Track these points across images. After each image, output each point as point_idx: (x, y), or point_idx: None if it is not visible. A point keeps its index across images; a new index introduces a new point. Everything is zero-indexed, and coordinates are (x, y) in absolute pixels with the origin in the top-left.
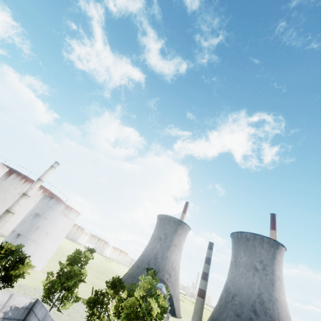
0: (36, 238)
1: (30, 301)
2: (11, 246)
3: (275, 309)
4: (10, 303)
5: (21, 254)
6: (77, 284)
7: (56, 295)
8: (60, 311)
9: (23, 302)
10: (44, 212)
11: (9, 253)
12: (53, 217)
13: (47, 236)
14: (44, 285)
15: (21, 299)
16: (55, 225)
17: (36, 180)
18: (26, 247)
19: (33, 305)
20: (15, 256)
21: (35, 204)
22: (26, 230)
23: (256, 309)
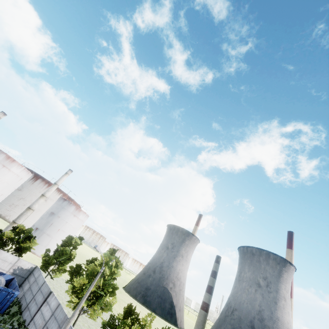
0: (50, 233)
1: (32, 266)
2: (23, 227)
3: (275, 328)
4: (18, 264)
5: (30, 234)
6: (68, 262)
7: (60, 279)
8: (52, 277)
9: (27, 266)
10: (58, 211)
11: (21, 231)
12: (65, 216)
13: (59, 232)
14: (43, 257)
15: (25, 263)
16: (66, 223)
17: (53, 184)
18: (42, 239)
19: (33, 269)
20: (25, 234)
21: (52, 205)
22: (42, 225)
23: (254, 325)
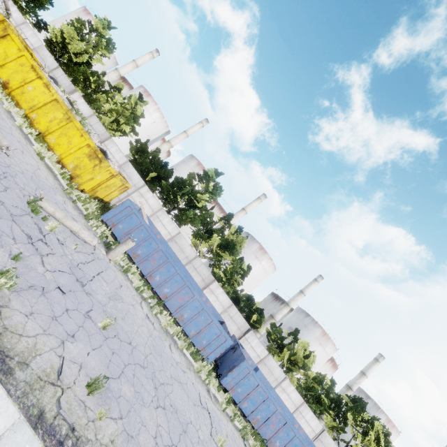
0: None
1: None
2: None
3: None
4: None
5: None
6: None
7: None
8: None
9: None
10: None
11: None
12: None
13: None
14: None
15: None
16: None
17: (360, 373)
18: None
19: None
20: None
21: None
22: None
23: None
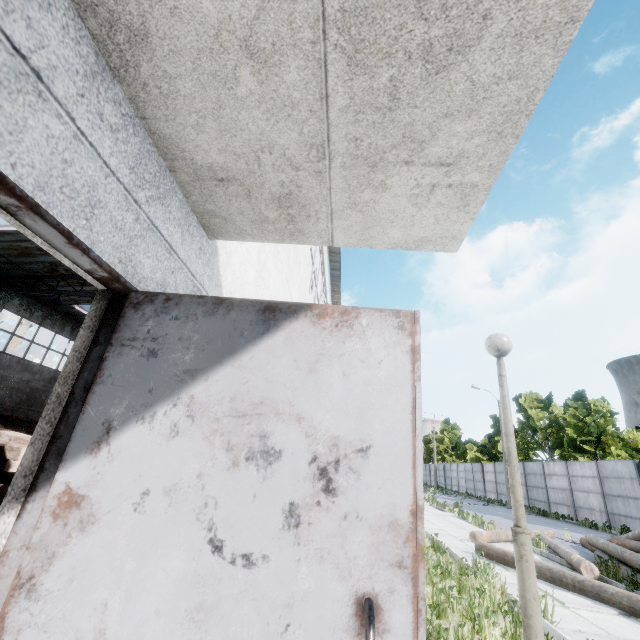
0: None
1: None
2: None
3: None
4: None
5: None
6: None
7: None
8: None
9: None
10: None
11: None
12: None
13: None
14: None
15: None
16: None
17: None
18: None
19: None
20: None
21: None
22: None
23: None
